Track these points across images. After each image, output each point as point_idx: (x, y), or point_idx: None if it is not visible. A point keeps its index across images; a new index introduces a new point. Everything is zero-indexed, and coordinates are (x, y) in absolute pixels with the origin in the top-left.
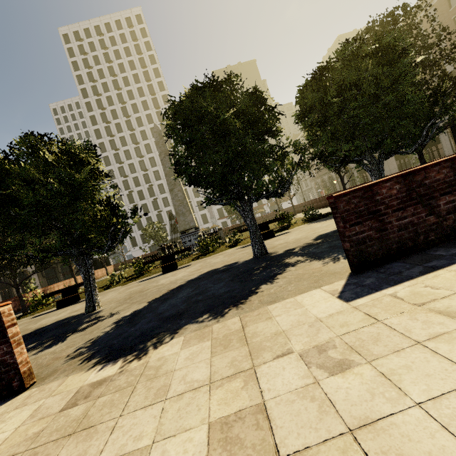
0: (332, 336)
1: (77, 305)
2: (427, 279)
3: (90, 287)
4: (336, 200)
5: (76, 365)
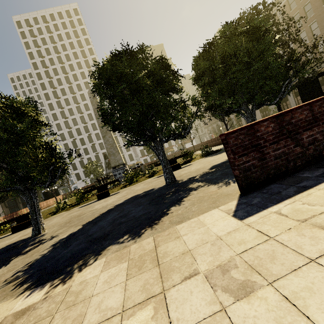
0: (232, 255)
1: (28, 229)
2: (302, 197)
3: (35, 215)
4: (227, 137)
5: (9, 290)
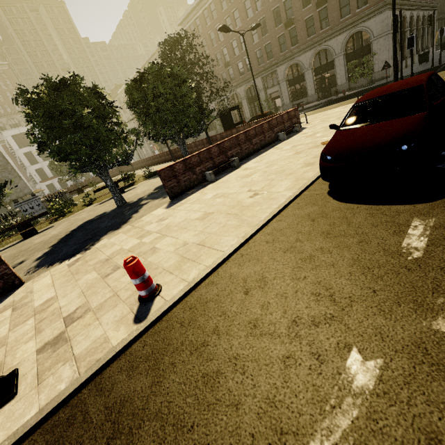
0: (163, 216)
1: None
2: (190, 197)
3: None
4: (160, 172)
5: (45, 269)
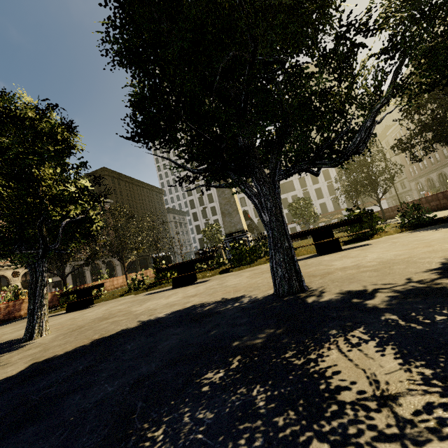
0: None
1: (74, 313)
2: None
3: (33, 303)
4: None
5: None
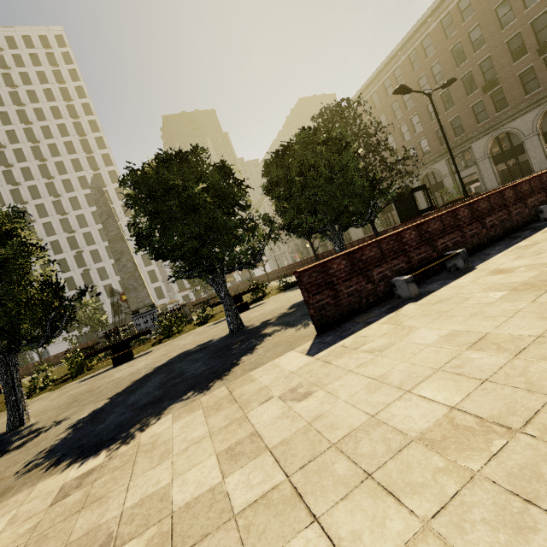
0: (301, 380)
1: None
2: (363, 332)
3: (14, 395)
4: (300, 275)
5: (39, 474)
